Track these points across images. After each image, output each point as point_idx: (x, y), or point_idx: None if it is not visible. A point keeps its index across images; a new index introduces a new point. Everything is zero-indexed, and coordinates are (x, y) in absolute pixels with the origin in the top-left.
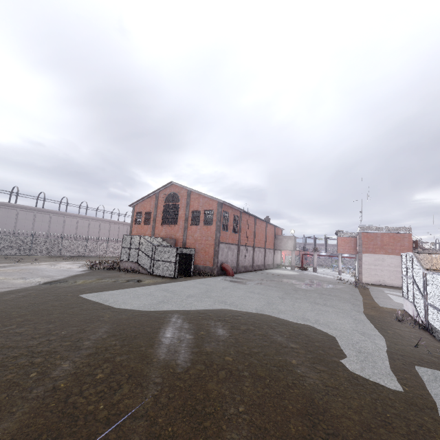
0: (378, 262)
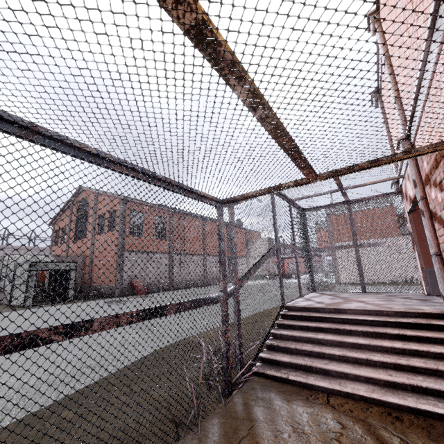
0: None
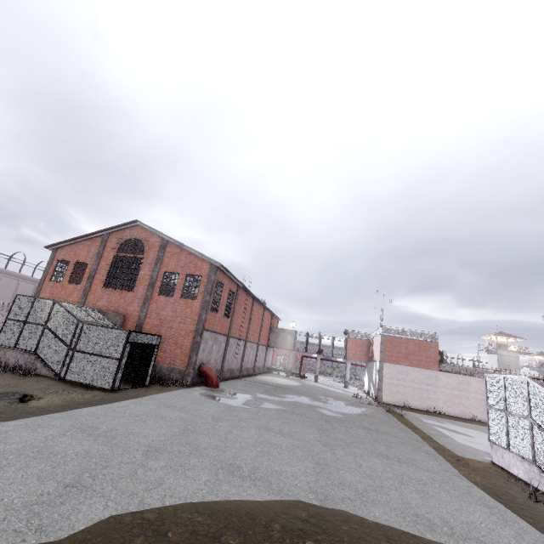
0: (401, 375)
